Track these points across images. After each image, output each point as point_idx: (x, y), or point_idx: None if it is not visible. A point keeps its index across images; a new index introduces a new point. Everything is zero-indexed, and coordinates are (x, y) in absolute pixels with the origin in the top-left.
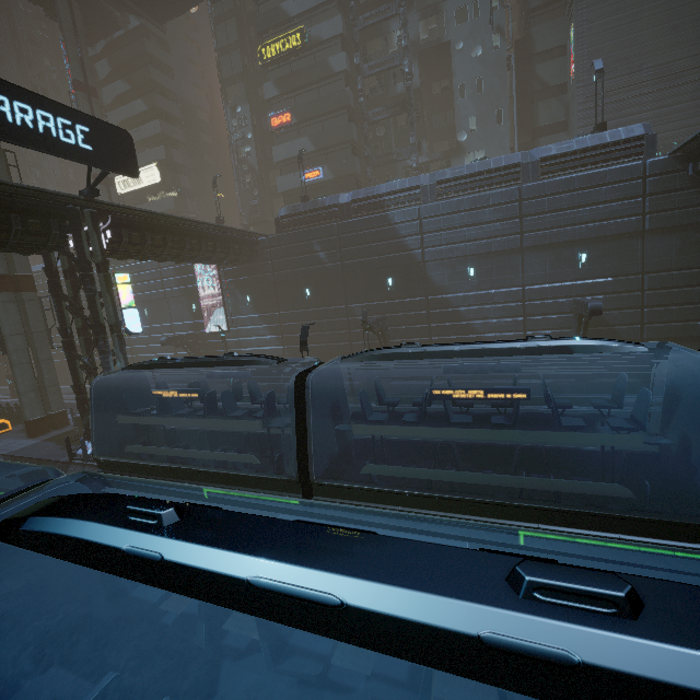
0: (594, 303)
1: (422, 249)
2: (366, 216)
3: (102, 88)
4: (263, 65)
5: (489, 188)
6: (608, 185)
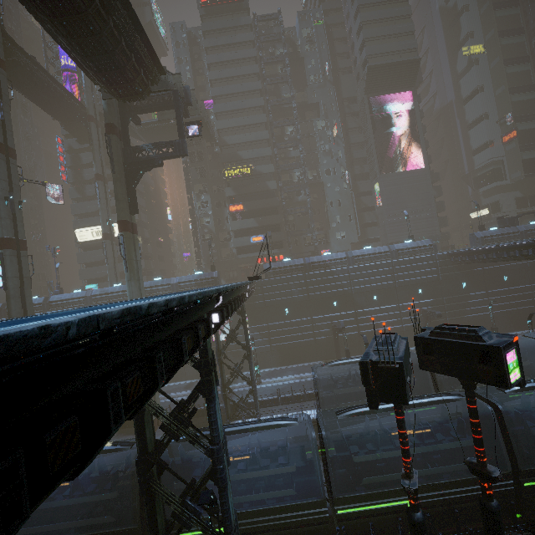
0: (438, 312)
1: (350, 287)
2: (320, 270)
3: (80, 167)
4: (225, 178)
5: (378, 260)
6: (424, 262)
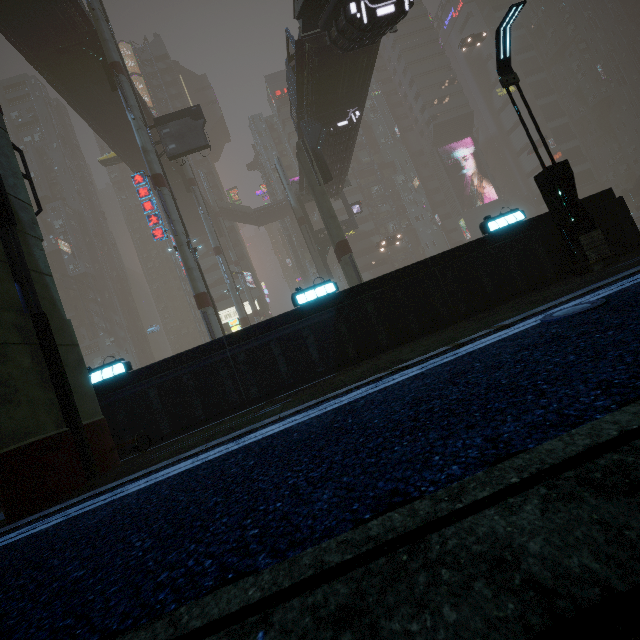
0: None
1: None
2: None
3: None
4: None
5: None
6: None
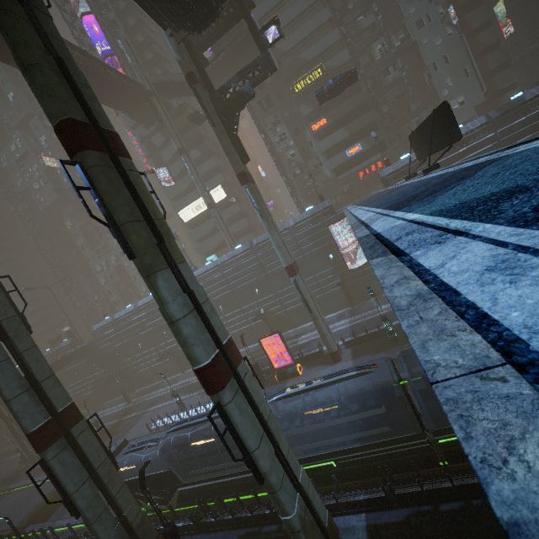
0: None
1: None
2: (454, 152)
3: (156, 153)
4: (296, 96)
5: None
6: None
